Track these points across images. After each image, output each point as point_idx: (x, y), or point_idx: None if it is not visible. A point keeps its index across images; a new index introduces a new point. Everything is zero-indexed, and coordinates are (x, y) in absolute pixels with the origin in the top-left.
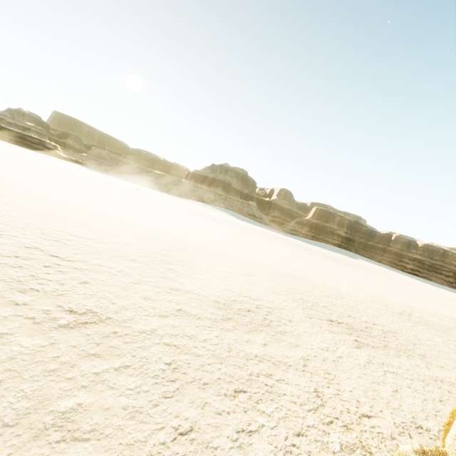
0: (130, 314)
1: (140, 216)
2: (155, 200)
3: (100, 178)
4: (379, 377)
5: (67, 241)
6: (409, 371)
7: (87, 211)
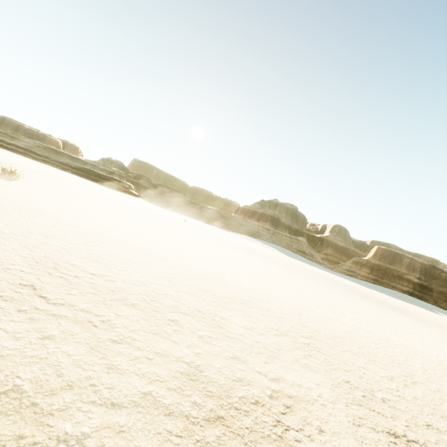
0: (70, 398)
1: (175, 250)
2: (201, 233)
3: (158, 212)
4: None
5: (72, 278)
6: None
7: (122, 244)
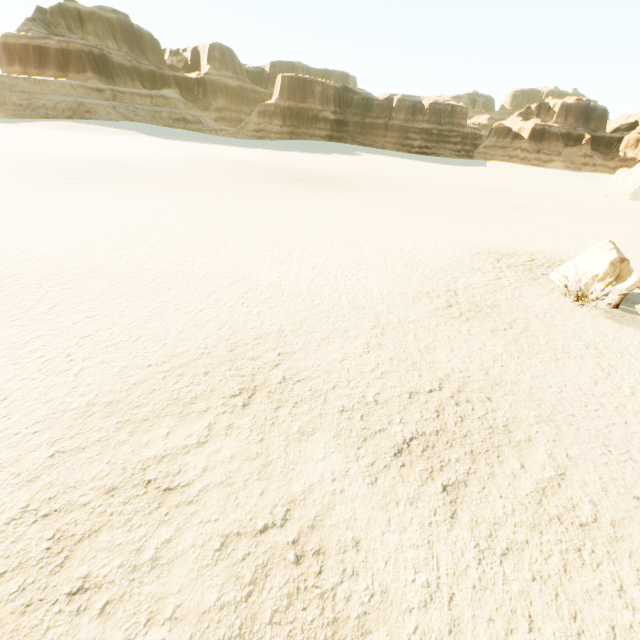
0: None
1: None
2: None
3: None
4: (504, 601)
5: None
6: (516, 513)
7: None
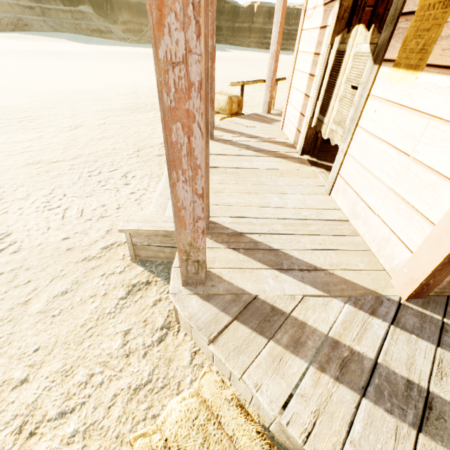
0: (88, 123)
1: None
2: None
3: None
4: None
5: None
6: None
7: None
